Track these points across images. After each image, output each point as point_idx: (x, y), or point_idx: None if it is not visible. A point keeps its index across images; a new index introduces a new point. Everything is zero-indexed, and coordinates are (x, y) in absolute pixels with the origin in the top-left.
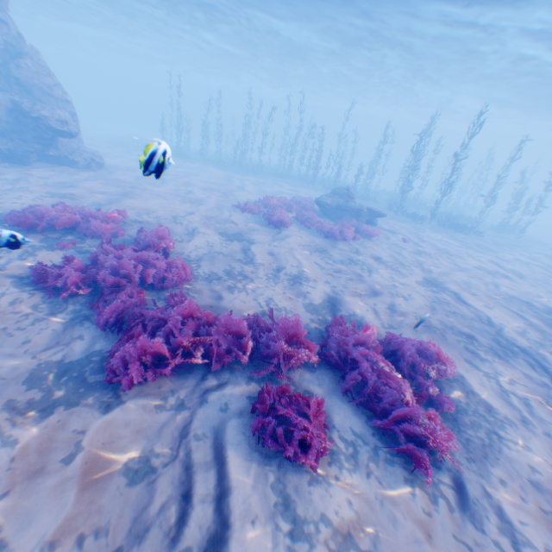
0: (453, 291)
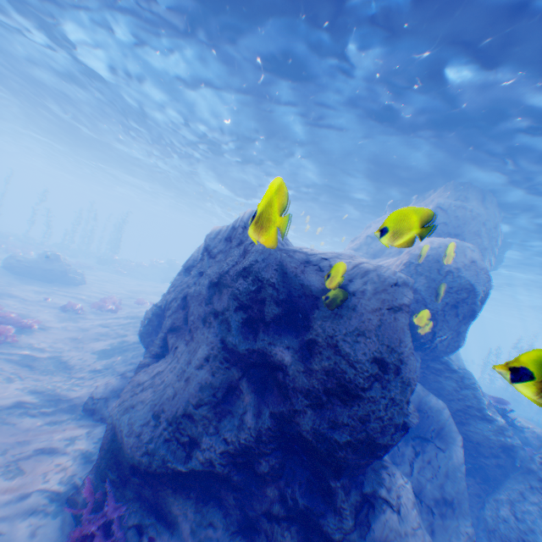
0: None
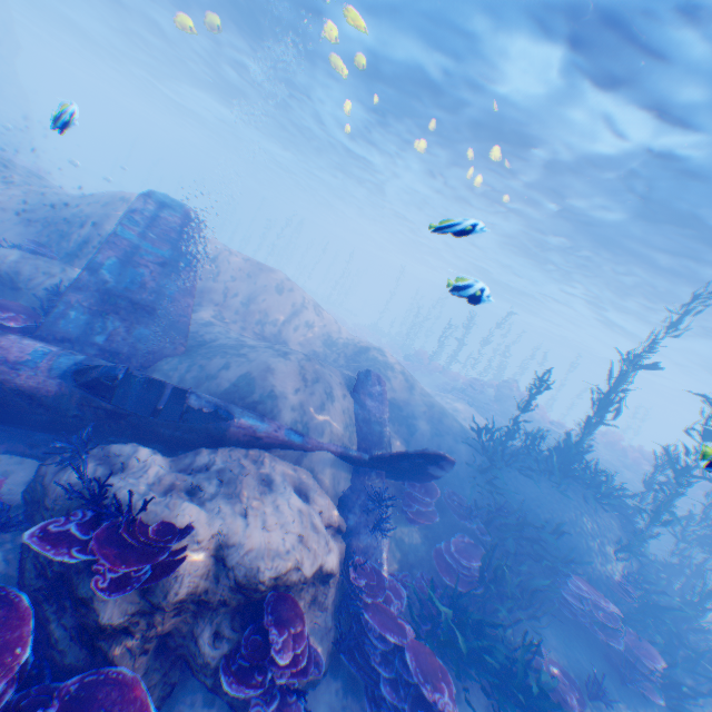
0: None
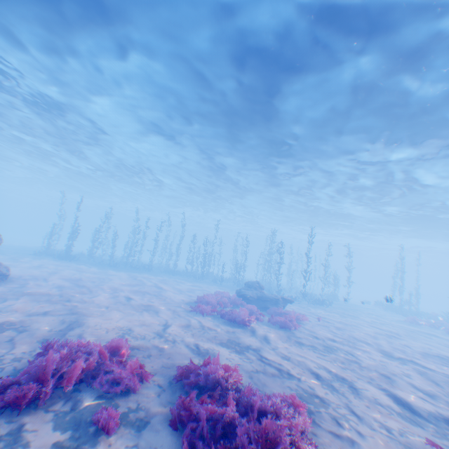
0: (407, 358)
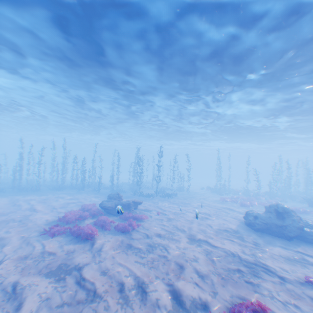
0: (204, 239)
